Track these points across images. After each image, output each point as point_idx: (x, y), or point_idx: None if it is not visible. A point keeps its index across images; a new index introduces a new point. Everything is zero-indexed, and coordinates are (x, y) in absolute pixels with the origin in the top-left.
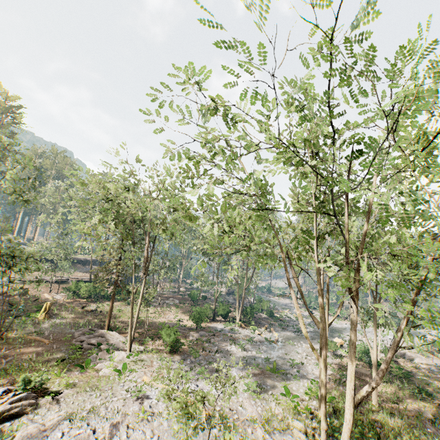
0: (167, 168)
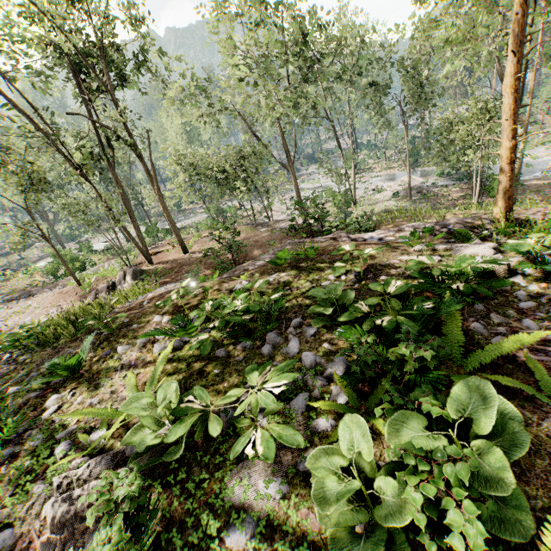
0: None
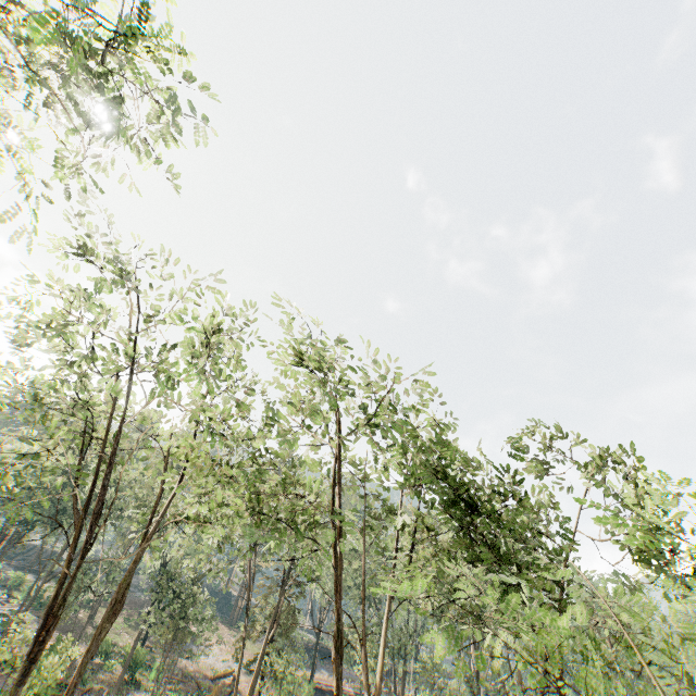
0: None
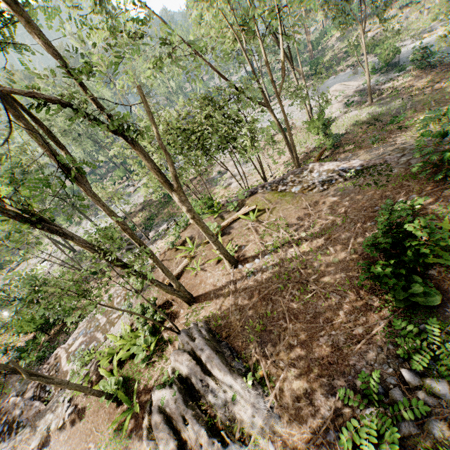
0: None
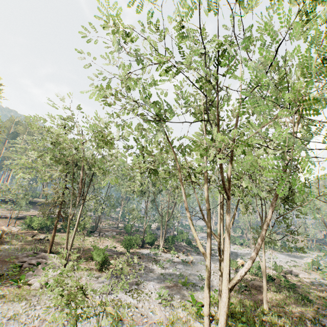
0: (96, 114)
